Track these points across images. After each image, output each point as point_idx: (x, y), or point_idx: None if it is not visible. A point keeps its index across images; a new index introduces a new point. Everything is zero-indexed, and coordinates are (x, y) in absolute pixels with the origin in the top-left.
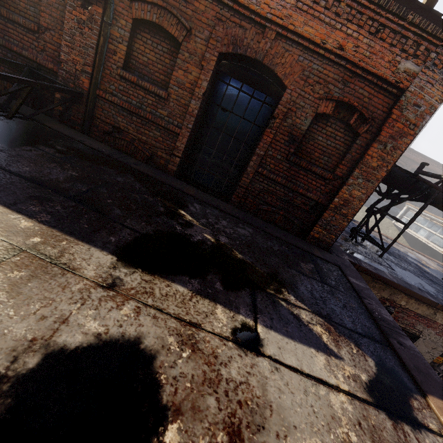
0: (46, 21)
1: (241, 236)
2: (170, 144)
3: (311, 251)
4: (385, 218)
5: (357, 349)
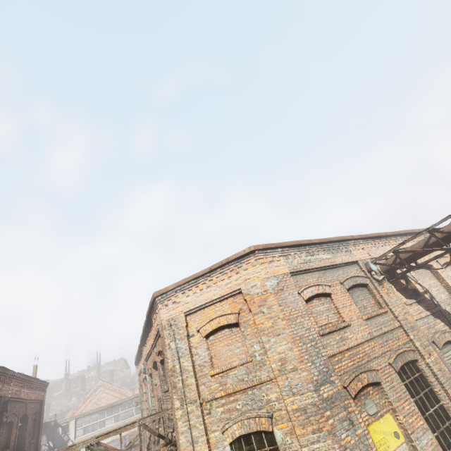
0: None
1: None
2: None
3: None
4: None
5: None
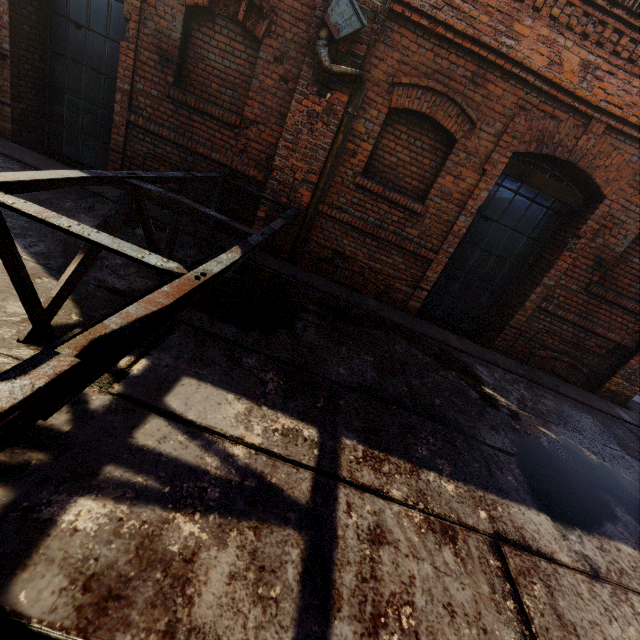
0: (253, 112)
1: (558, 414)
2: (416, 273)
3: (620, 416)
4: None
5: None
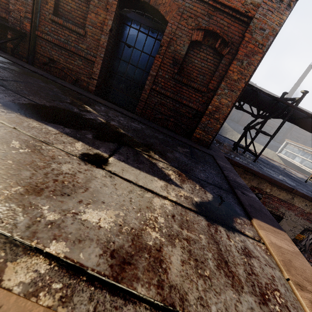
0: None
1: (132, 126)
2: (89, 70)
3: (191, 144)
4: (270, 150)
5: (200, 188)
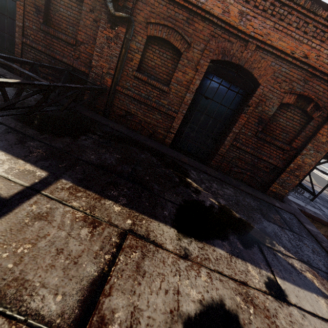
0: (81, 37)
1: (229, 196)
2: (168, 124)
3: (273, 203)
4: None
5: None
